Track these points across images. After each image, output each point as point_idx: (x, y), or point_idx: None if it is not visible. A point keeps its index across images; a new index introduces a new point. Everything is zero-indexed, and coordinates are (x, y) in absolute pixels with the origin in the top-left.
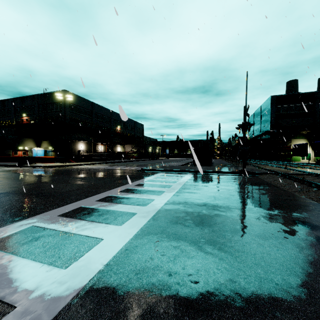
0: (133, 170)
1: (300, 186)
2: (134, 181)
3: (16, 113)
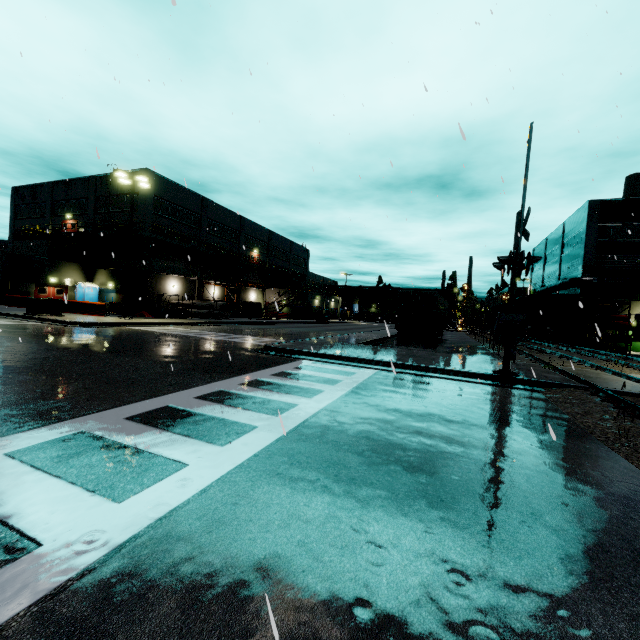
0: (249, 347)
1: None
2: (213, 382)
3: (55, 211)
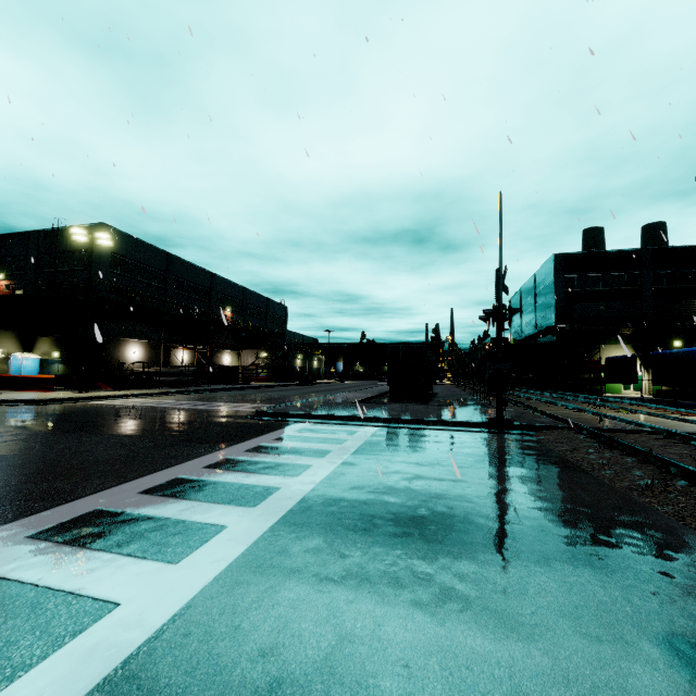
0: (238, 415)
1: (641, 472)
2: (215, 451)
3: None
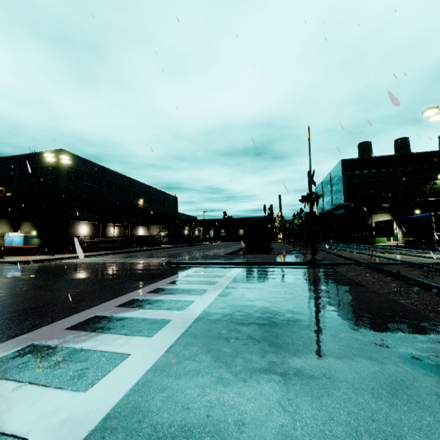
0: (155, 264)
1: (395, 284)
2: (150, 284)
3: None
